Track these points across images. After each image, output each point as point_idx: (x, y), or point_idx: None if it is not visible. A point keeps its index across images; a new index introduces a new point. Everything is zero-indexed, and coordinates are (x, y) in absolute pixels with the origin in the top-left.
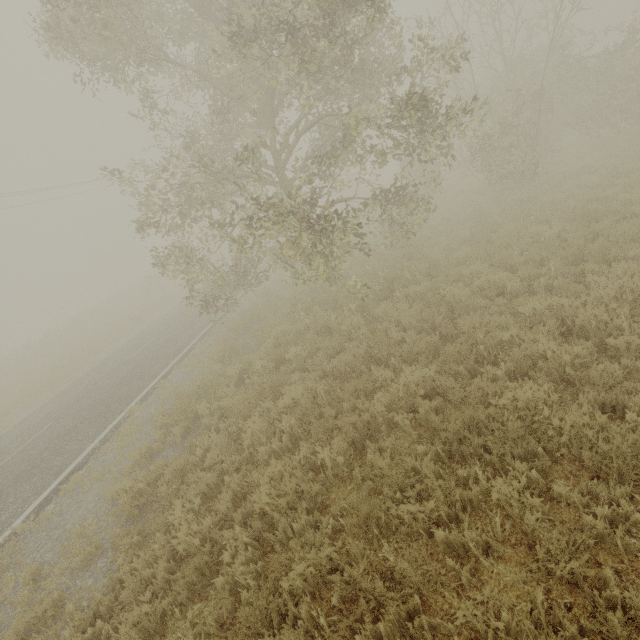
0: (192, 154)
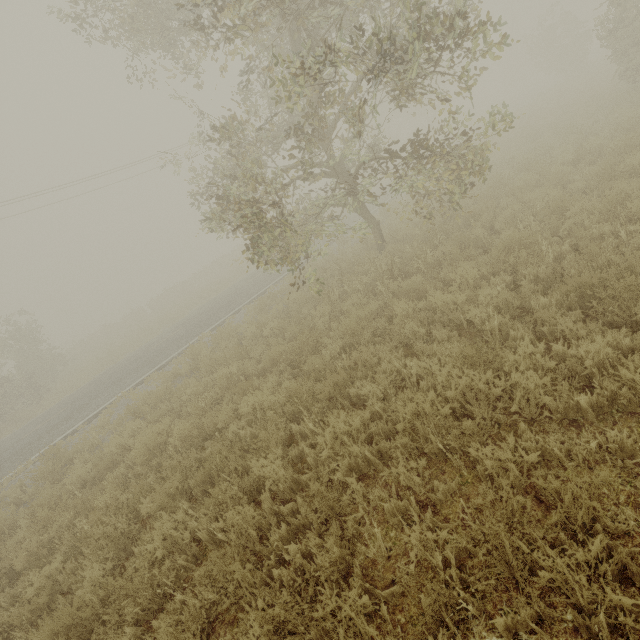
0: (270, 101)
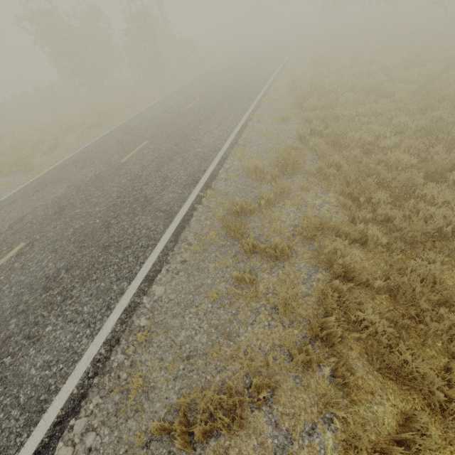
0: None
